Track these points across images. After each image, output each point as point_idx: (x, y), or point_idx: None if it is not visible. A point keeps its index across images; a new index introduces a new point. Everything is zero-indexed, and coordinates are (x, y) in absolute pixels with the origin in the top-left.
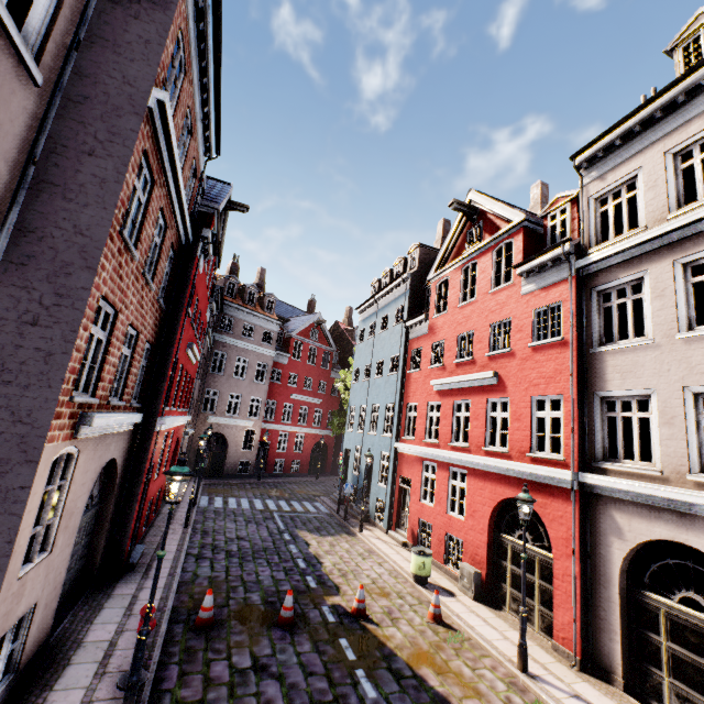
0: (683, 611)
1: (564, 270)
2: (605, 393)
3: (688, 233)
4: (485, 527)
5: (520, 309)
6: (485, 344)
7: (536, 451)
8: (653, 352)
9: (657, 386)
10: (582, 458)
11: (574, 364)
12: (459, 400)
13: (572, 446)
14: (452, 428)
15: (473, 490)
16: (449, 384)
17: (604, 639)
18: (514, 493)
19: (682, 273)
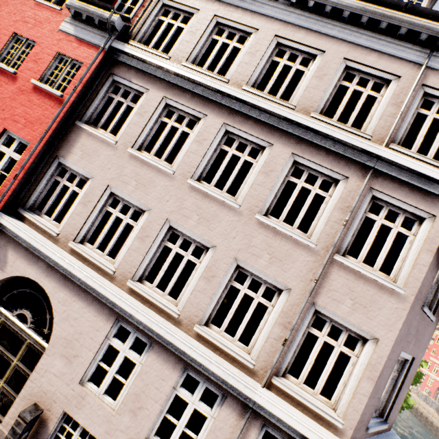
0: (14, 322)
1: (104, 38)
2: (65, 161)
3: (182, 84)
4: None
5: (50, 42)
6: None
7: None
8: (111, 151)
9: (96, 176)
10: (13, 201)
11: (56, 124)
12: None
13: (7, 189)
14: None
15: None
16: None
17: None
18: None
19: (162, 109)
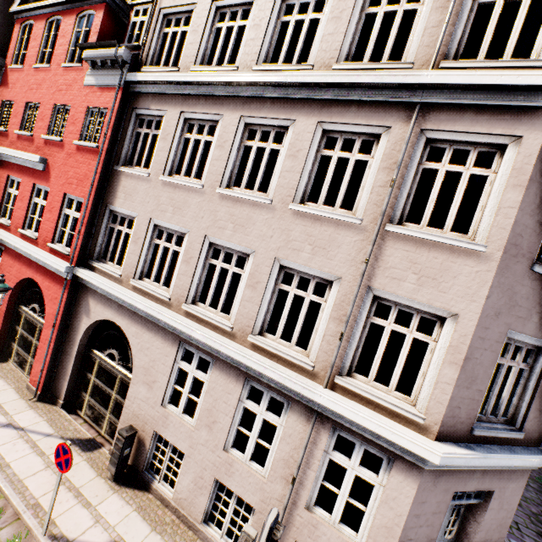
0: (106, 361)
1: (118, 76)
2: (114, 207)
3: (194, 92)
4: (7, 299)
5: (80, 101)
6: (46, 125)
7: (57, 243)
8: (147, 185)
9: (140, 212)
10: (83, 255)
11: (98, 175)
12: (14, 177)
13: (75, 245)
14: (2, 203)
15: (5, 266)
16: (6, 155)
17: (61, 379)
18: (32, 275)
19: (183, 126)
